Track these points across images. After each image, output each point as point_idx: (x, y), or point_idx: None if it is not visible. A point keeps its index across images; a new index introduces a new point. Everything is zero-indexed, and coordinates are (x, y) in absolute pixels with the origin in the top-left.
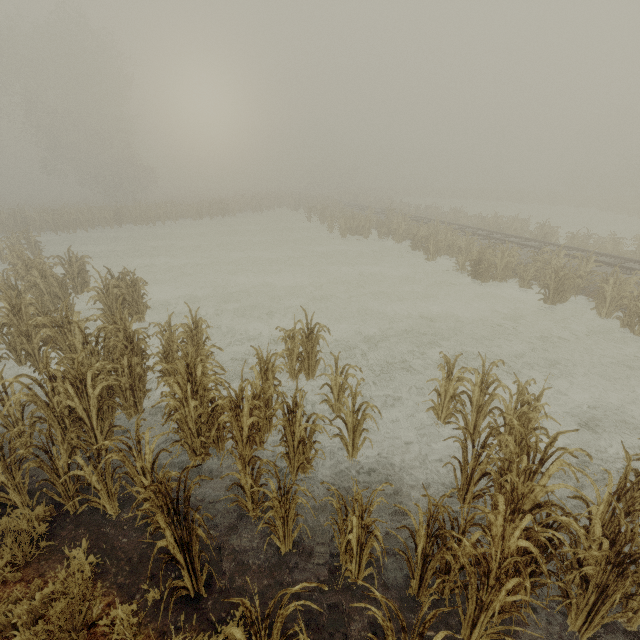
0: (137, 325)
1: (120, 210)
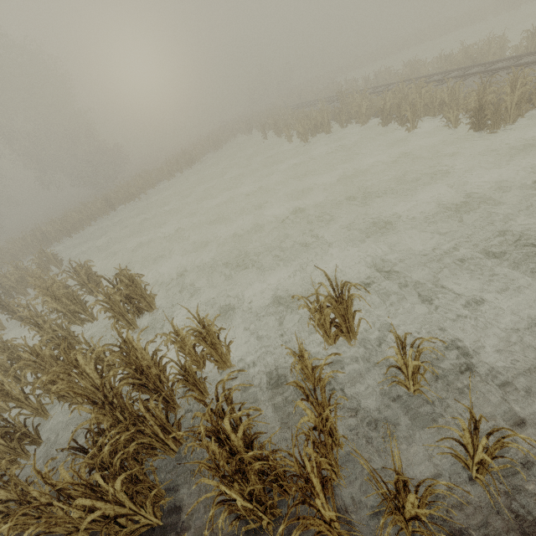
0: (152, 315)
1: (108, 197)
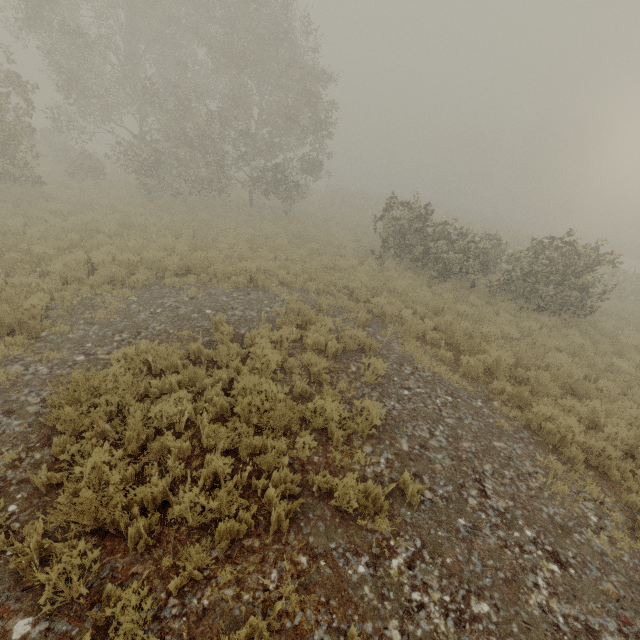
0: None
1: (552, 231)
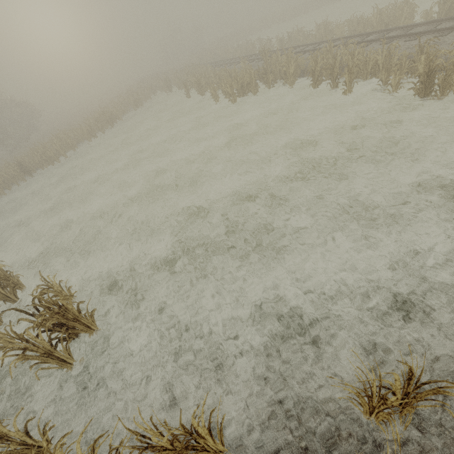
0: (92, 336)
1: (21, 162)
